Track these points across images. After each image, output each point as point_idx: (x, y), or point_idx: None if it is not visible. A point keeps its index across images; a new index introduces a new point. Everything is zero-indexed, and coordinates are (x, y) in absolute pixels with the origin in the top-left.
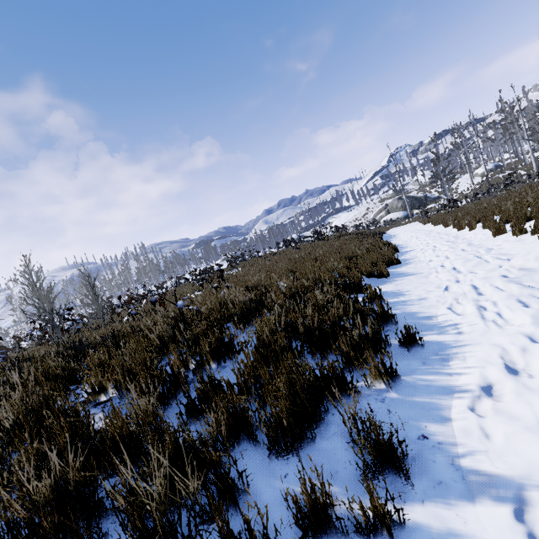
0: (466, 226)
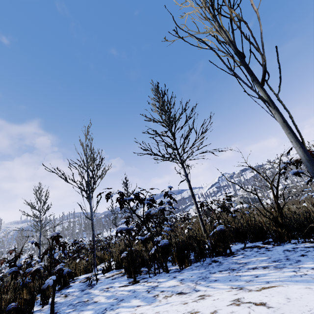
0: None
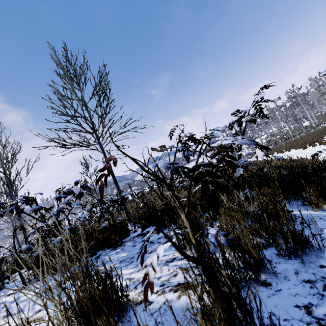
0: (285, 151)
